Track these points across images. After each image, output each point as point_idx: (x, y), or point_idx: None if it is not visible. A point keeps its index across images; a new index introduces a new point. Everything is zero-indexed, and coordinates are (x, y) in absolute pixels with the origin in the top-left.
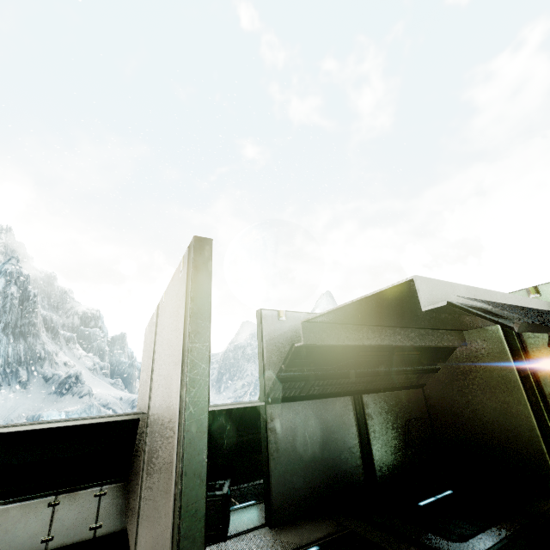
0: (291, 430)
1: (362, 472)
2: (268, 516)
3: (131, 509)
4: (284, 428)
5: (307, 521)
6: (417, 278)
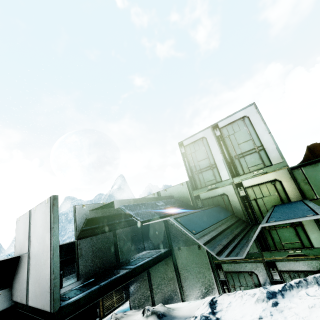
0: (87, 247)
1: (114, 257)
2: (78, 277)
3: (18, 292)
4: (84, 247)
5: (92, 275)
6: (114, 201)
